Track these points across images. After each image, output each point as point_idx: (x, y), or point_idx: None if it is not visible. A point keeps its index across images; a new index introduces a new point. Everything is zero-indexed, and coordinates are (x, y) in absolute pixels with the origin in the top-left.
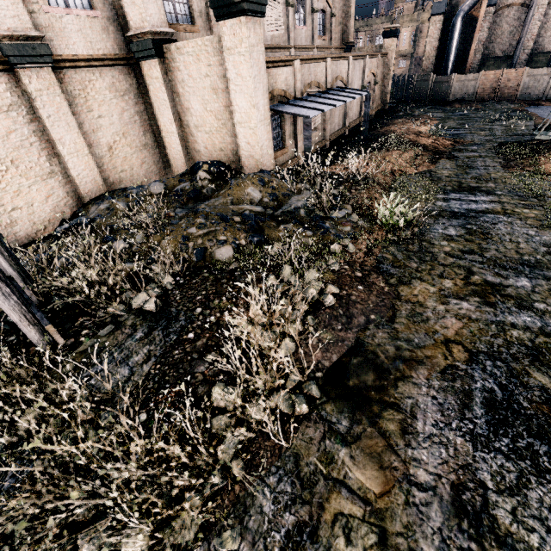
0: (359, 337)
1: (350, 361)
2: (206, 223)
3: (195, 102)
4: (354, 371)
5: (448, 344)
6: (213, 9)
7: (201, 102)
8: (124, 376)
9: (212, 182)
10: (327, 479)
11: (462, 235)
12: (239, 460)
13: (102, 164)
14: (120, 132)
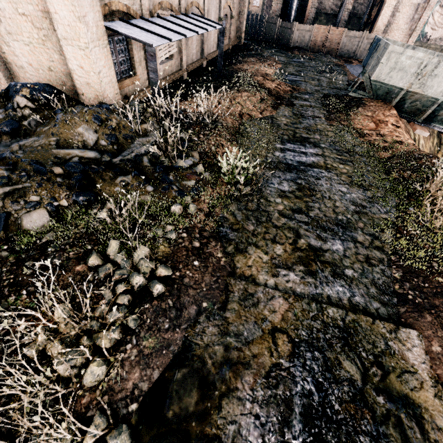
0: (187, 336)
1: (174, 376)
2: (10, 177)
3: None
4: (176, 392)
5: (275, 335)
6: None
7: None
8: None
9: (37, 111)
10: None
11: (294, 191)
12: None
13: None
14: None
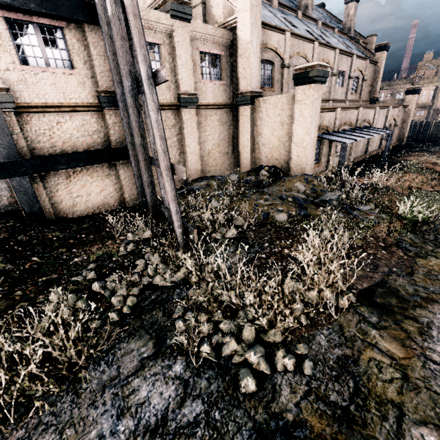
0: (383, 278)
1: (377, 289)
2: (270, 198)
3: (266, 129)
4: (380, 295)
5: None
6: (294, 80)
7: (271, 130)
8: (226, 267)
9: (269, 177)
10: (363, 341)
11: None
12: (304, 316)
13: (203, 161)
14: (216, 144)
